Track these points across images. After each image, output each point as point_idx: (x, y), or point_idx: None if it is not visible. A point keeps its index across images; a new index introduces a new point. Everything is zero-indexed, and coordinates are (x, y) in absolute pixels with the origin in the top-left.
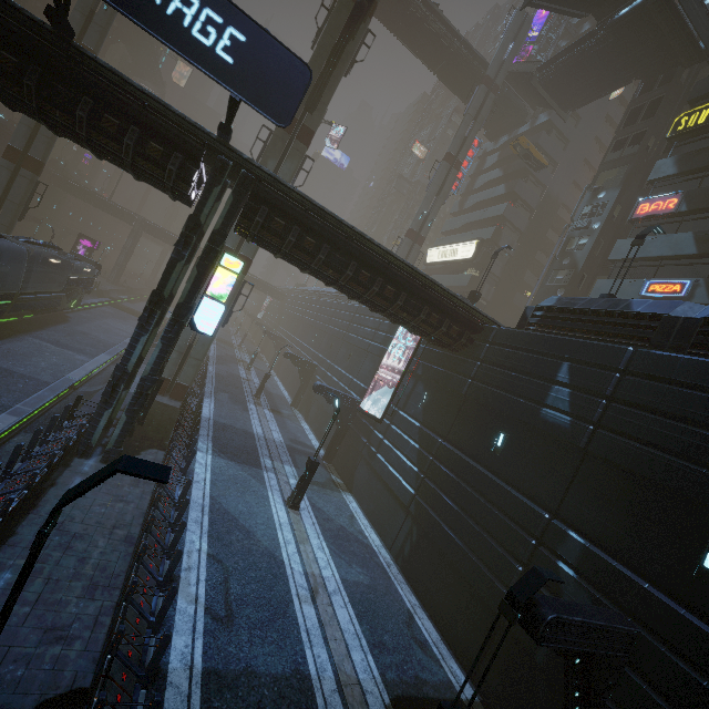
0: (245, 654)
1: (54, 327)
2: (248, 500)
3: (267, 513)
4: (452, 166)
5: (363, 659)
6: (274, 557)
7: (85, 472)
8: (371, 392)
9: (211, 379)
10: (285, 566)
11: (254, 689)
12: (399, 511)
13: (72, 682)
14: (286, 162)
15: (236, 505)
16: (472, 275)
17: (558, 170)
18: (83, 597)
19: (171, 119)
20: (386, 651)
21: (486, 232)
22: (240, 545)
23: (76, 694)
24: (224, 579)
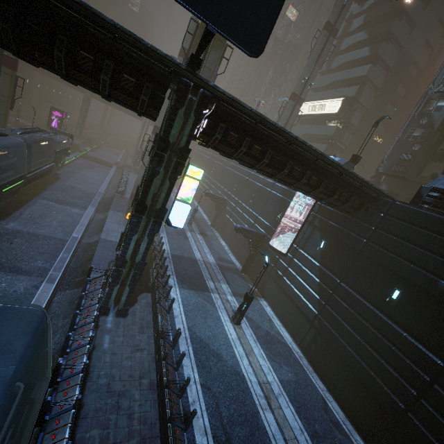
0: None
1: (52, 186)
2: (210, 324)
3: (223, 333)
4: (330, 34)
5: None
6: (238, 374)
7: (109, 329)
8: (276, 232)
9: None
10: (246, 380)
11: None
12: (304, 321)
13: None
14: (211, 52)
15: (204, 331)
16: (337, 127)
17: (416, 30)
18: None
19: (138, 47)
20: (320, 439)
21: (350, 90)
22: (216, 369)
23: None
24: (216, 405)
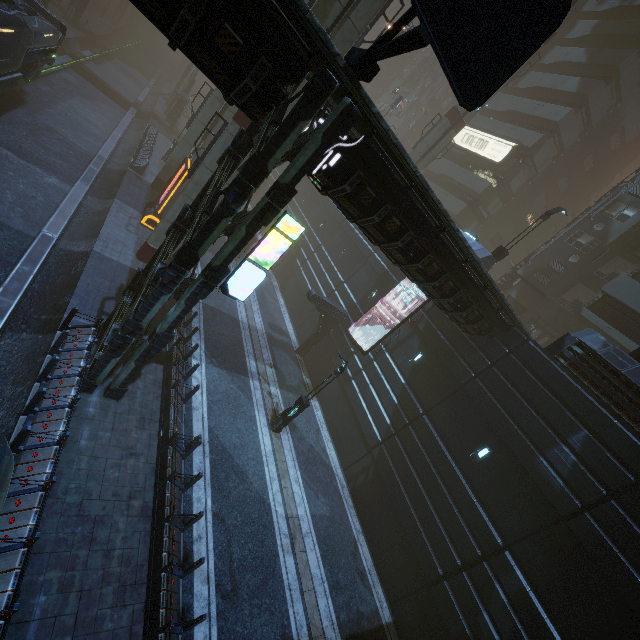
0: (248, 630)
1: (10, 115)
2: (240, 426)
3: (255, 442)
4: None
5: (326, 605)
6: (263, 502)
7: (91, 416)
8: (362, 316)
9: None
10: (271, 512)
11: None
12: (361, 444)
13: None
14: None
15: (230, 437)
16: (490, 184)
17: None
18: (116, 606)
19: None
20: (340, 591)
21: (530, 136)
22: (237, 493)
23: None
24: (227, 544)
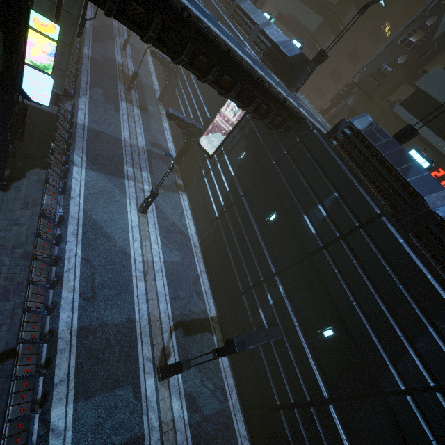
0: (101, 315)
1: None
2: (111, 209)
3: (124, 219)
4: None
5: (165, 307)
6: (124, 253)
7: None
8: (210, 128)
9: (86, 68)
10: (131, 258)
11: (105, 332)
12: (208, 220)
13: (5, 347)
14: None
15: (102, 216)
16: None
17: None
18: (2, 300)
19: None
20: (178, 300)
21: None
22: (103, 248)
23: (9, 352)
24: (91, 274)
